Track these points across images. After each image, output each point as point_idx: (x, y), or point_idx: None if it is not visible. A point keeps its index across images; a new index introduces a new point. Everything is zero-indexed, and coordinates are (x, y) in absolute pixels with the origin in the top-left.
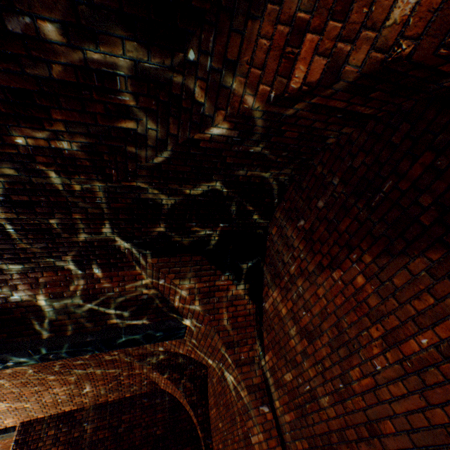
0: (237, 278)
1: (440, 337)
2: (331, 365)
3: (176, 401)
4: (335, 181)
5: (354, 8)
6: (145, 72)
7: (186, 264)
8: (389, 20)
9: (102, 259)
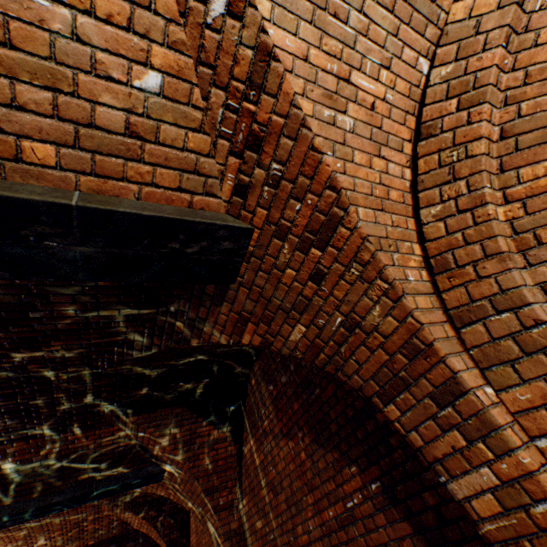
0: (219, 422)
1: (337, 512)
2: (287, 519)
3: (152, 543)
4: (291, 367)
5: (273, 323)
6: (136, 317)
7: (167, 416)
8: (290, 337)
9: (79, 423)
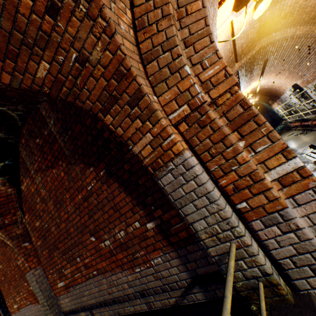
0: None
1: (83, 195)
2: (55, 213)
3: None
4: (52, 122)
5: (19, 60)
6: None
7: None
8: (37, 75)
9: None
